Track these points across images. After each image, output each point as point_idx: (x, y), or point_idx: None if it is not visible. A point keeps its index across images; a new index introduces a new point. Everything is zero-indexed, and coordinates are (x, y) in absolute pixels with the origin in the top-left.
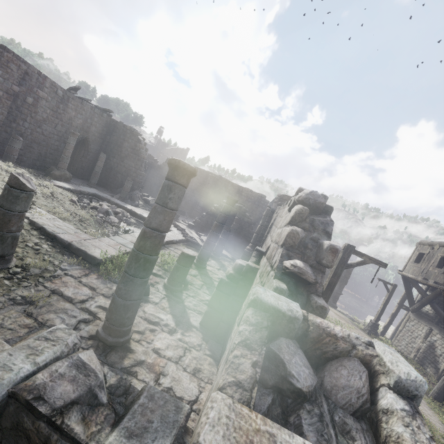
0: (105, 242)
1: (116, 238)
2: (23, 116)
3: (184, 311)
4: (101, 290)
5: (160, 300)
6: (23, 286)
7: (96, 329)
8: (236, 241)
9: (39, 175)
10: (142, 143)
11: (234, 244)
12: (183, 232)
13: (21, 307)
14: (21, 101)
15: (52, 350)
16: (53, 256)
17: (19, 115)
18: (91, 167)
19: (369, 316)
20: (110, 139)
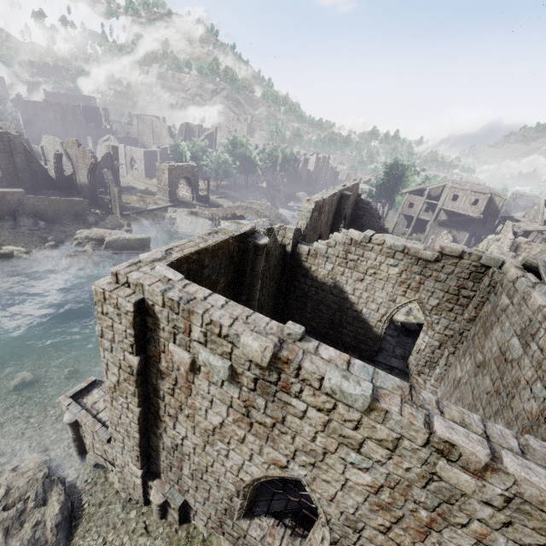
0: None
1: None
2: None
3: None
4: None
5: None
6: None
7: None
8: None
9: None
10: None
11: None
12: None
13: None
14: None
15: None
16: None
17: None
18: None
19: None
20: None
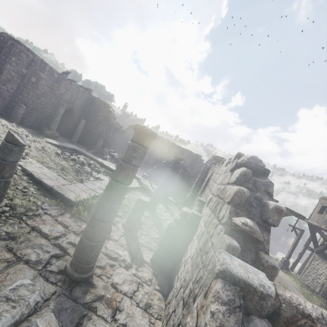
0: (79, 187)
1: (88, 184)
2: (28, 91)
3: (138, 248)
4: (72, 227)
5: (119, 237)
6: (9, 223)
7: (65, 263)
8: (179, 189)
9: (34, 134)
10: (112, 114)
11: (177, 191)
12: (139, 181)
13: (4, 242)
14: (27, 80)
15: (10, 314)
16: (37, 197)
17: (25, 90)
18: (73, 129)
19: (279, 252)
20: (89, 110)
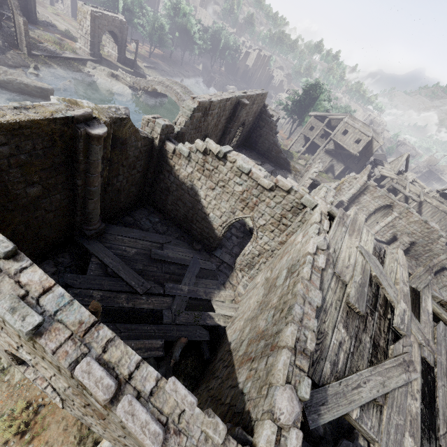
0: None
1: None
2: None
3: None
4: None
5: None
6: None
7: None
8: None
9: None
10: None
11: None
12: None
13: None
14: None
15: None
16: None
17: None
18: None
19: None
20: None
